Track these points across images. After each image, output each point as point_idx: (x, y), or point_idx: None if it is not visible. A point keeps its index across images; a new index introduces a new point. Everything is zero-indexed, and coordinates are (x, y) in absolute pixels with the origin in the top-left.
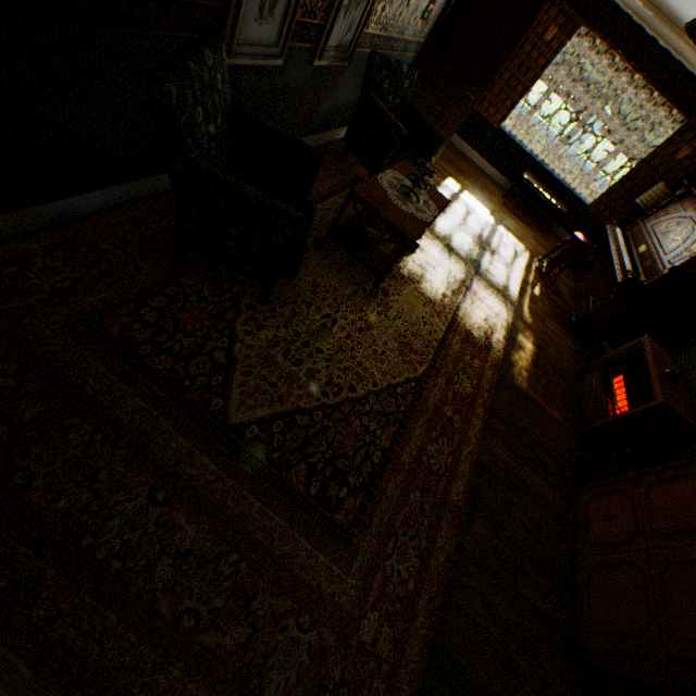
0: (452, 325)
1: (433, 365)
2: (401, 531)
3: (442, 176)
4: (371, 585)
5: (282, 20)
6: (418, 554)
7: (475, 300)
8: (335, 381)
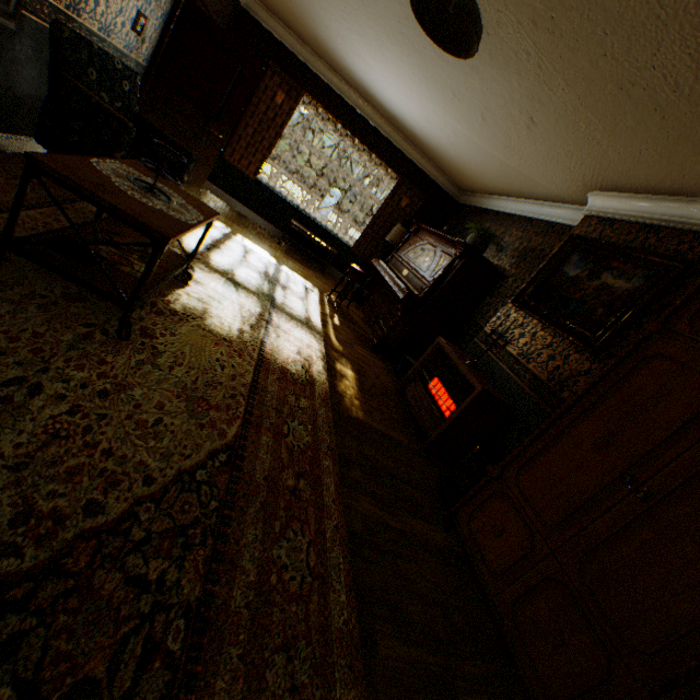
0: (262, 364)
1: (250, 420)
2: None
3: None
4: None
5: None
6: None
7: (281, 333)
8: (43, 507)
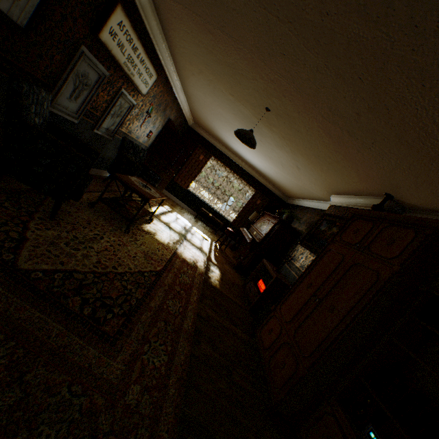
0: (175, 255)
1: (166, 268)
2: (154, 341)
3: (162, 203)
4: (133, 370)
5: (81, 105)
6: (166, 354)
7: (186, 248)
8: (103, 262)
